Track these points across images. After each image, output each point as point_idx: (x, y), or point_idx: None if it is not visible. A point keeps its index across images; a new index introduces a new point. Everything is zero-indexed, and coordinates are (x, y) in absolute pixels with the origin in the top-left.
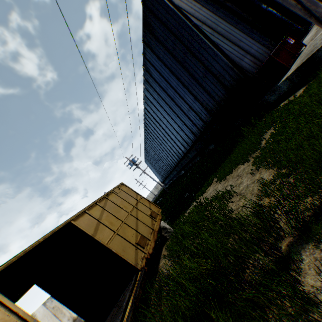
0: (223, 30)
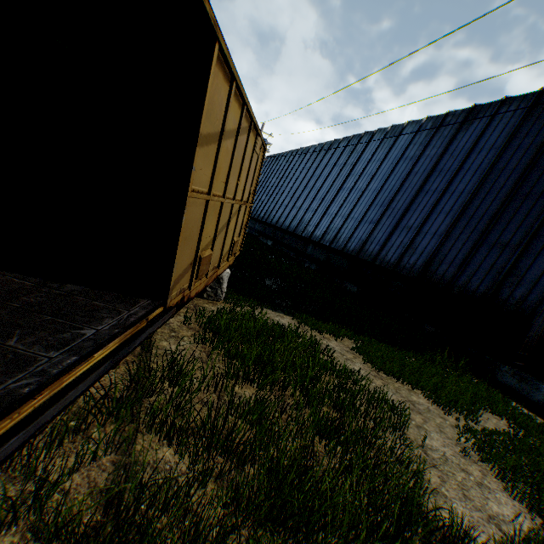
0: None
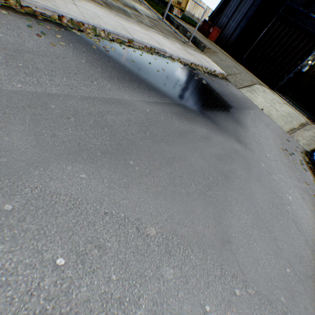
0: None
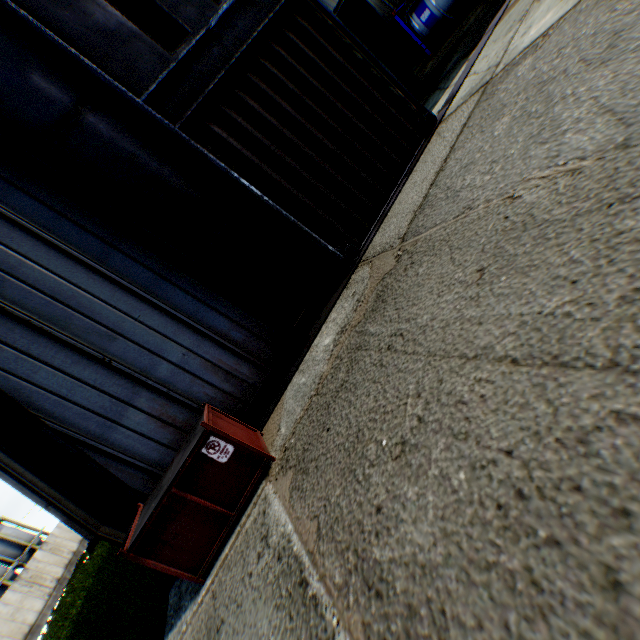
0: (32, 291)
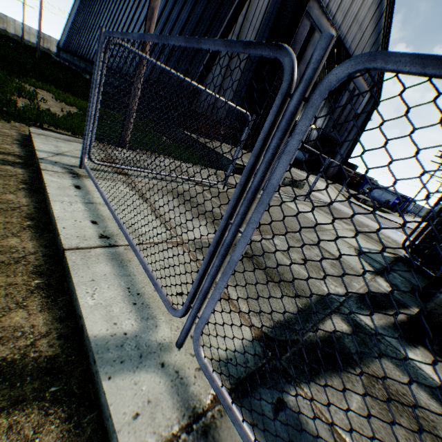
0: (235, 65)
